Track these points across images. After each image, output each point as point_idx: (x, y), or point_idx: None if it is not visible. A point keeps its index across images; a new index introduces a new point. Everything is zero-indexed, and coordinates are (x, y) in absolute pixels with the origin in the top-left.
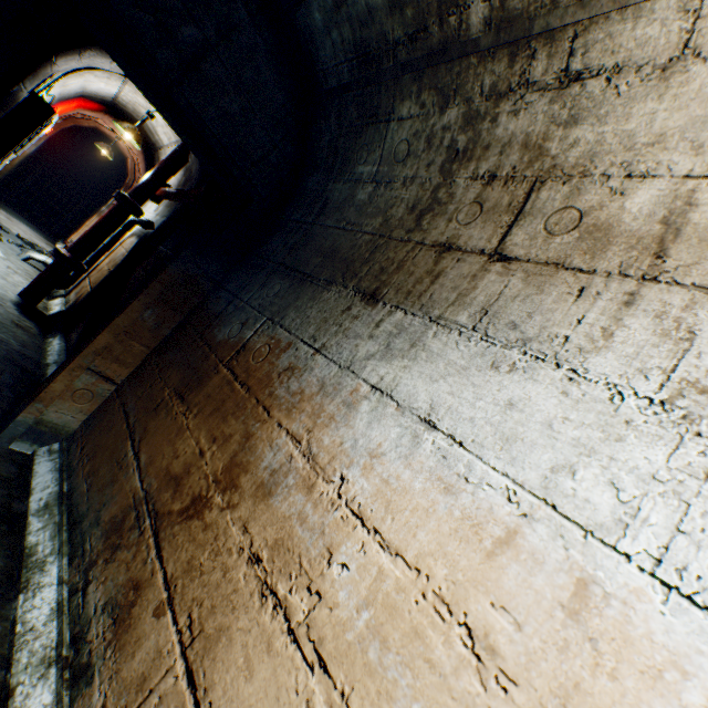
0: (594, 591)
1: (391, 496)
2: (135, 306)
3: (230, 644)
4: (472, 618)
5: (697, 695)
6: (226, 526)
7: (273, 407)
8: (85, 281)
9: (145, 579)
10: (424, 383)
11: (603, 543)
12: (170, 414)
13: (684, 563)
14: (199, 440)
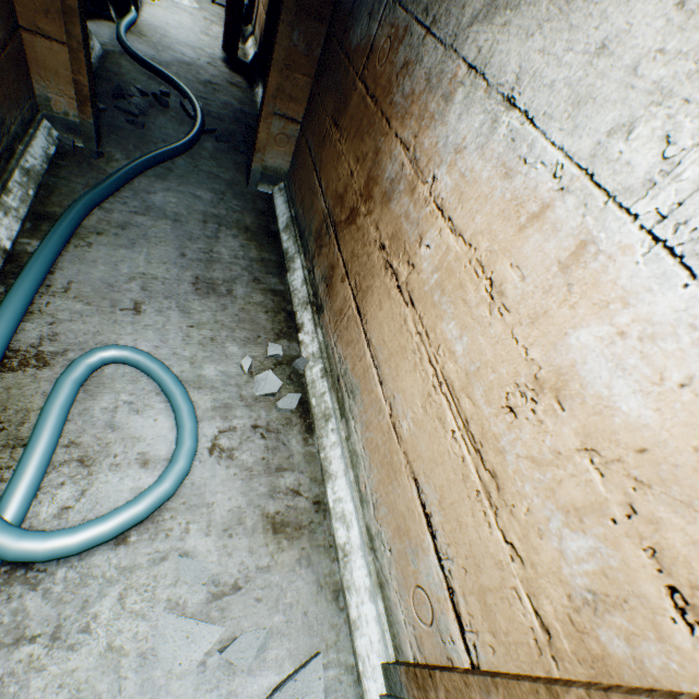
0: (589, 250)
1: (463, 189)
2: (282, 33)
3: (372, 295)
4: (495, 276)
5: (626, 318)
6: (367, 228)
7: (392, 118)
8: (259, 7)
9: (335, 264)
10: (518, 44)
11: (619, 208)
12: (332, 144)
13: (688, 218)
14: (349, 164)
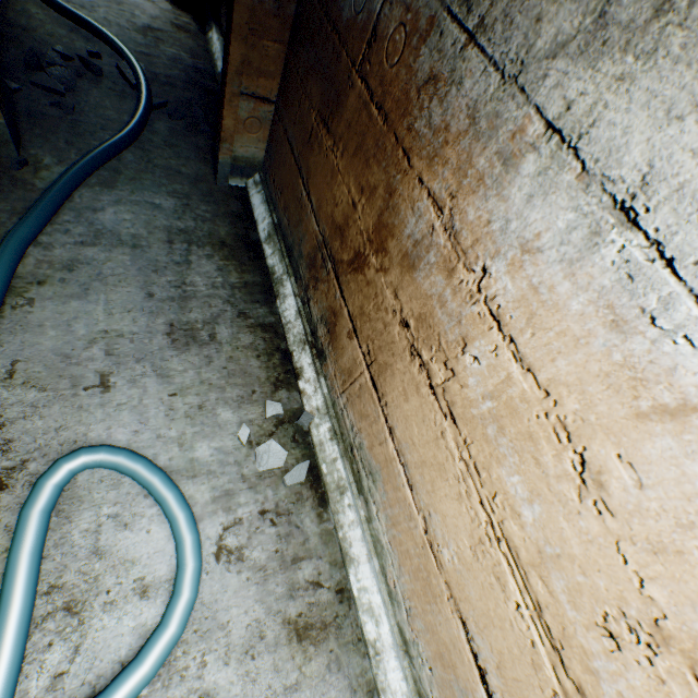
0: None
1: (536, 309)
2: None
3: (393, 376)
4: (590, 455)
5: None
6: (381, 288)
7: (413, 153)
8: None
9: (337, 310)
10: (648, 123)
11: None
12: (321, 150)
13: None
14: (349, 190)
